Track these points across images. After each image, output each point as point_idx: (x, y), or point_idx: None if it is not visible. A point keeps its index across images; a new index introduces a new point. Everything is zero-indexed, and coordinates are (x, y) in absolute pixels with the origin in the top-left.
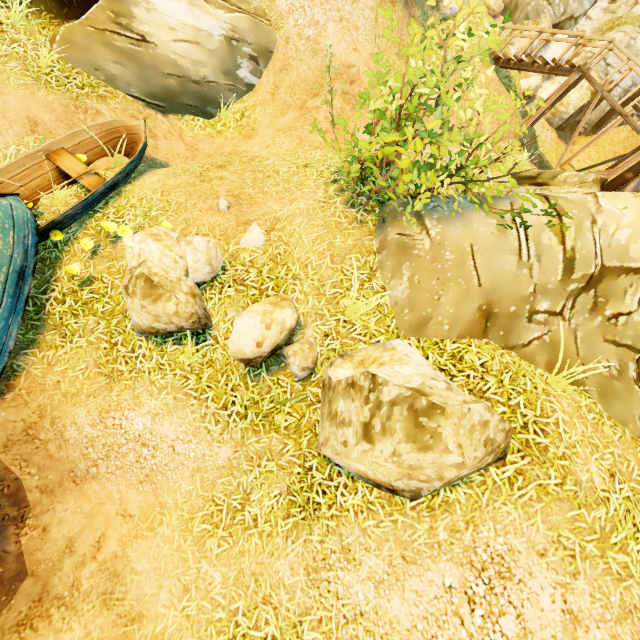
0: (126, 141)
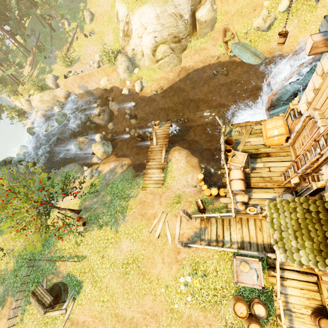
0: (224, 31)
